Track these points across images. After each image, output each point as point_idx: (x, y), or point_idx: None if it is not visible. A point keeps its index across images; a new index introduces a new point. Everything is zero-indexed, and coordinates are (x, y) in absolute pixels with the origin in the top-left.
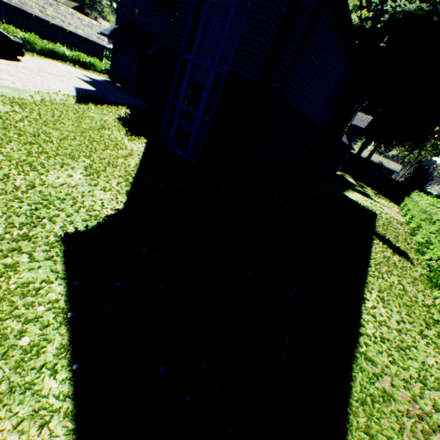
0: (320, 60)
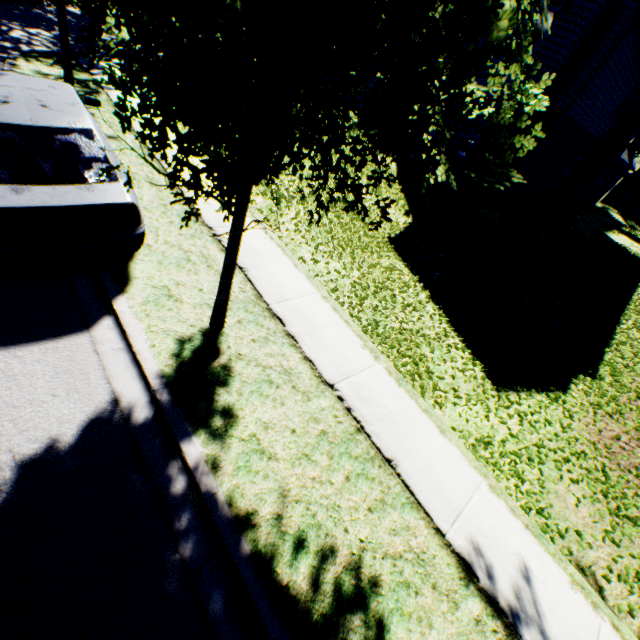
0: (624, 62)
